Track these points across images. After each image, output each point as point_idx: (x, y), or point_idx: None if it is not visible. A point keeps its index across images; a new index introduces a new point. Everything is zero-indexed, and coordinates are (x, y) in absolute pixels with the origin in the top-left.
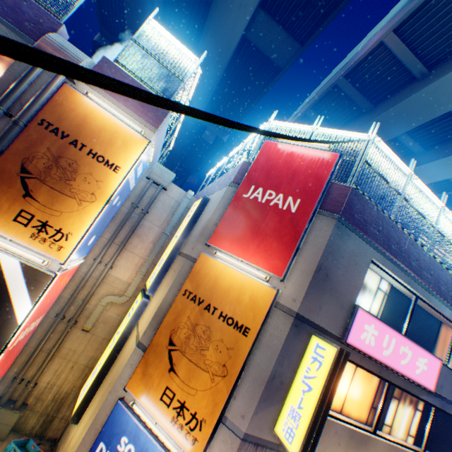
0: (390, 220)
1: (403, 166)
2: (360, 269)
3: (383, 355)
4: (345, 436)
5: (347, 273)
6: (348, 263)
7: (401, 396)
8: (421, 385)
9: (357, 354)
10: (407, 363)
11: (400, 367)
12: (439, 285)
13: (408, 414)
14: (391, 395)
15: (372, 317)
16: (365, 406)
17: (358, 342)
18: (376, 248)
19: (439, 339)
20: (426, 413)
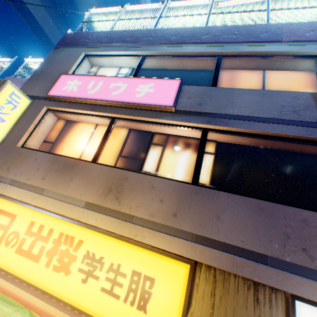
0: (100, 31)
1: (112, 9)
2: (72, 60)
3: (88, 94)
4: (47, 162)
5: (61, 66)
6: (62, 61)
7: (168, 142)
8: (148, 105)
9: (67, 103)
10: (122, 93)
11: (113, 97)
12: (168, 38)
13: (188, 160)
14: (151, 143)
15: (76, 76)
16: (111, 156)
17: (60, 93)
18: (88, 47)
19: (223, 82)
20: (231, 157)
